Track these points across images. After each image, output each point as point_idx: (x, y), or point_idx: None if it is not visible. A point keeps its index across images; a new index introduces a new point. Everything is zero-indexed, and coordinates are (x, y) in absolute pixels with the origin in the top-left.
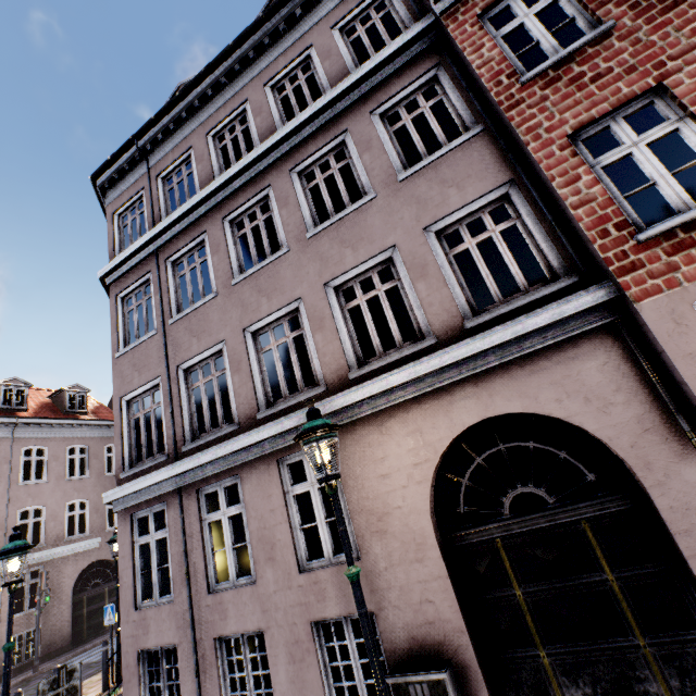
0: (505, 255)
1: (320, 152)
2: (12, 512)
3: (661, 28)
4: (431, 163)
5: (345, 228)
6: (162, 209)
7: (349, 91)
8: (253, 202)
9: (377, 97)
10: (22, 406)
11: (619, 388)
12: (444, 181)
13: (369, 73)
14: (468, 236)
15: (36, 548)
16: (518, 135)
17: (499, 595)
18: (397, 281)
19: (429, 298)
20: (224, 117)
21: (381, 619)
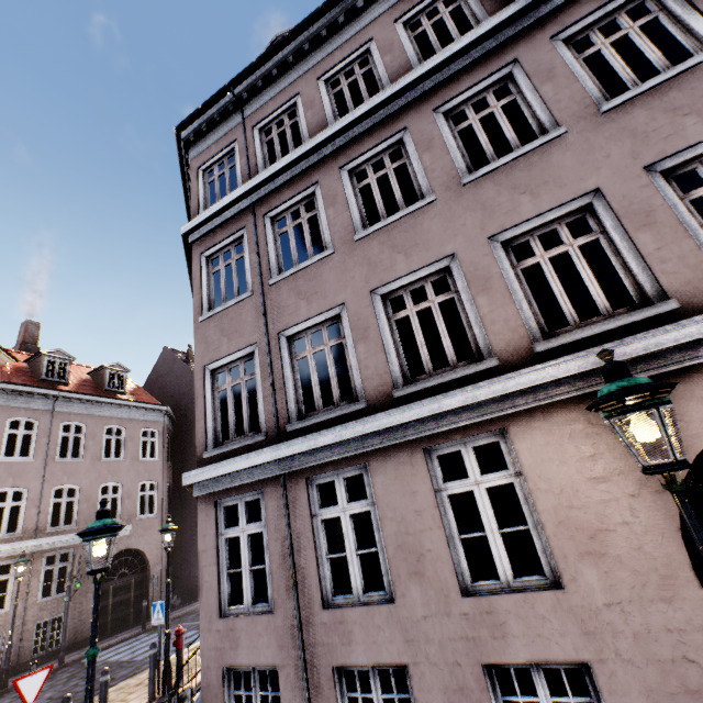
0: None
1: (475, 88)
2: (47, 489)
3: None
4: (651, 89)
5: (518, 172)
6: (259, 161)
7: (522, 14)
8: (381, 149)
9: (561, 19)
10: (63, 379)
11: None
12: (674, 108)
13: None
14: None
15: (67, 530)
16: None
17: None
18: (598, 233)
19: (659, 252)
20: (341, 60)
21: (602, 675)
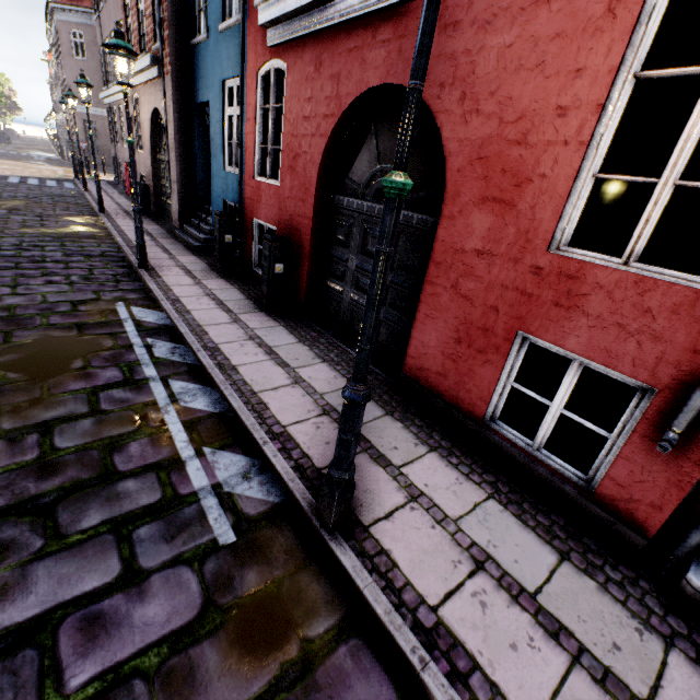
0: None
1: None
2: None
3: None
4: None
5: None
6: None
7: None
8: None
9: None
10: None
11: None
12: None
13: None
14: None
15: None
16: None
17: None
18: None
19: None
20: None
21: None
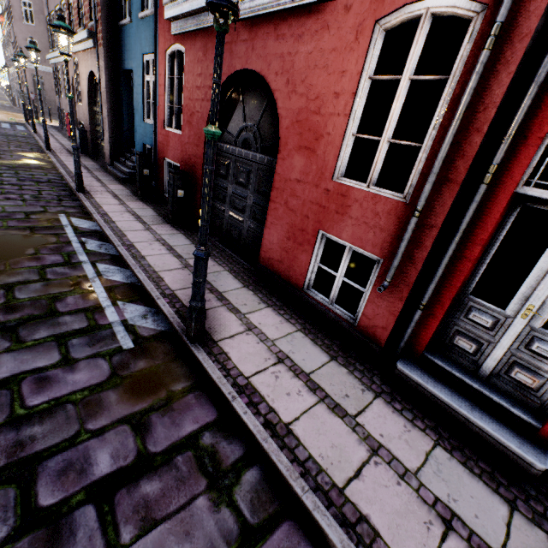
0: None
1: None
2: None
3: None
4: None
5: None
6: None
7: None
8: None
9: None
10: None
11: None
12: None
13: None
14: None
15: None
16: None
17: None
18: None
19: None
20: None
21: None
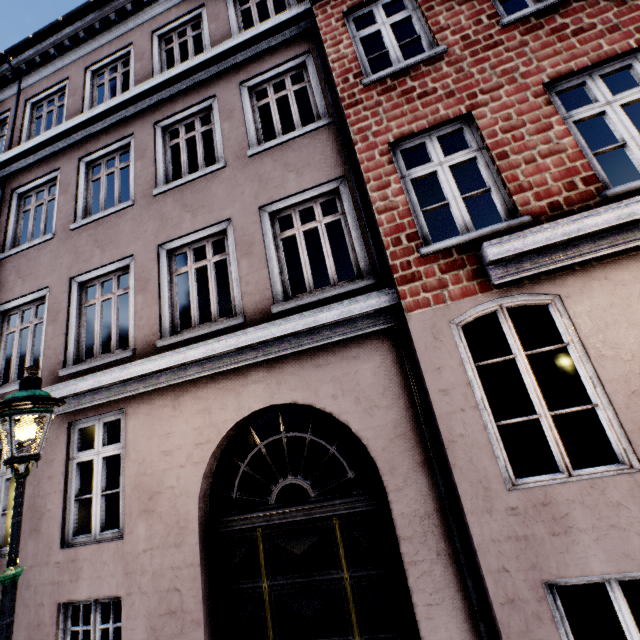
0: (325, 247)
1: (187, 112)
2: None
3: (481, 63)
4: (280, 145)
5: (190, 192)
6: (24, 136)
7: (224, 57)
8: (114, 148)
9: (249, 69)
10: None
11: (386, 392)
12: (287, 164)
13: (244, 43)
14: (298, 222)
15: None
16: (350, 133)
17: (248, 586)
18: (227, 254)
19: (248, 277)
20: (107, 55)
21: (127, 605)
